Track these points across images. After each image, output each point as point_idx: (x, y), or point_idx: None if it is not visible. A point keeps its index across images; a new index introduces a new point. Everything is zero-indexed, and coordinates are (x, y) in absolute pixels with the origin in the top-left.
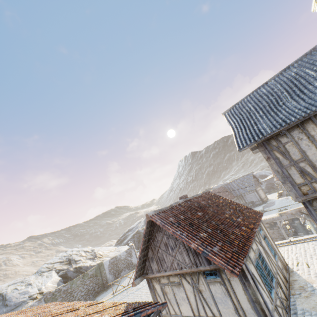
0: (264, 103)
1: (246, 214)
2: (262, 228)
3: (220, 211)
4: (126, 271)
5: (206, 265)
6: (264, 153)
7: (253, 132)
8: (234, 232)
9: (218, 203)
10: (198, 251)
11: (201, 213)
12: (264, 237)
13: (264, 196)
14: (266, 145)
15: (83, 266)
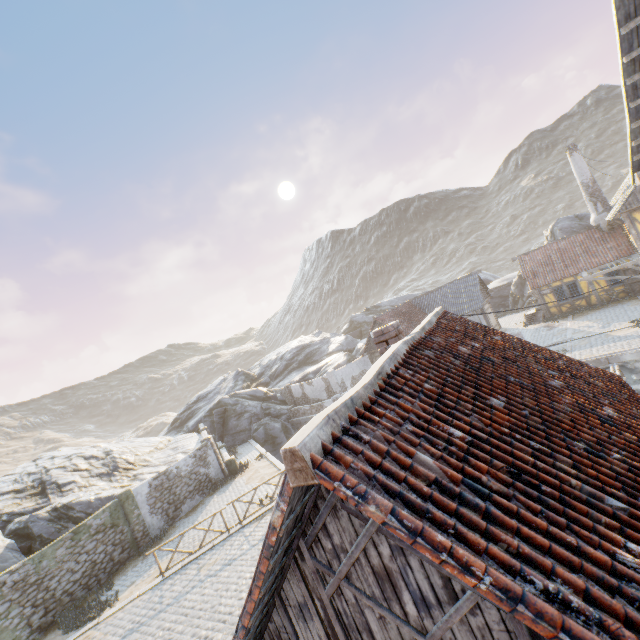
0: None
1: (599, 386)
2: None
3: (537, 381)
4: (194, 499)
5: None
6: None
7: None
8: None
9: (502, 349)
10: None
11: (501, 398)
12: None
13: (495, 322)
14: None
15: (77, 502)
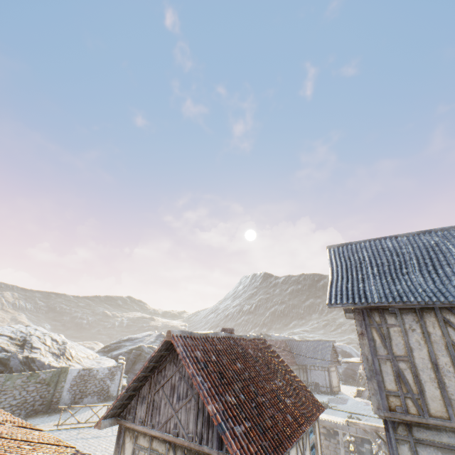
0: (384, 260)
1: (302, 399)
2: (314, 431)
3: (268, 375)
4: (93, 398)
5: (214, 448)
6: (359, 324)
7: (356, 290)
8: (274, 416)
9: (271, 362)
10: (213, 420)
11: (242, 365)
12: (312, 447)
13: (336, 383)
14: (365, 316)
15: (39, 360)
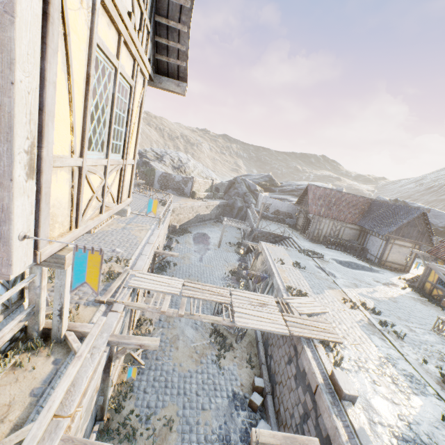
0: None
1: None
2: None
3: None
4: (173, 191)
5: None
6: None
7: None
8: None
9: None
10: None
11: None
12: None
13: (400, 261)
14: None
15: (150, 163)
